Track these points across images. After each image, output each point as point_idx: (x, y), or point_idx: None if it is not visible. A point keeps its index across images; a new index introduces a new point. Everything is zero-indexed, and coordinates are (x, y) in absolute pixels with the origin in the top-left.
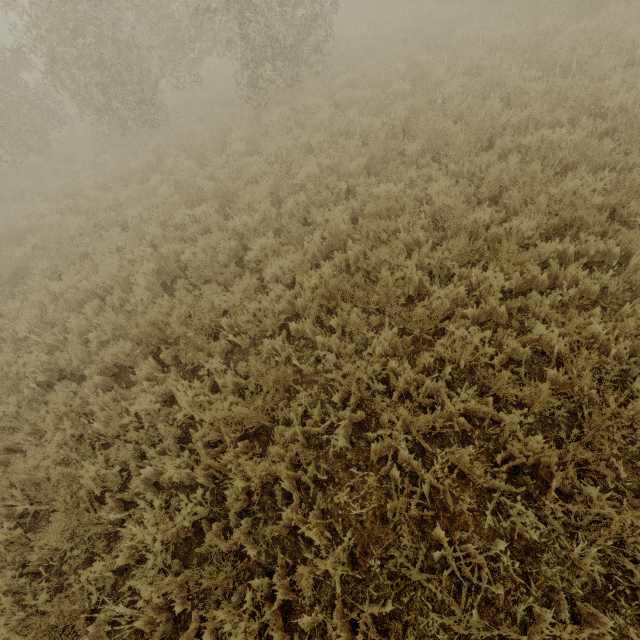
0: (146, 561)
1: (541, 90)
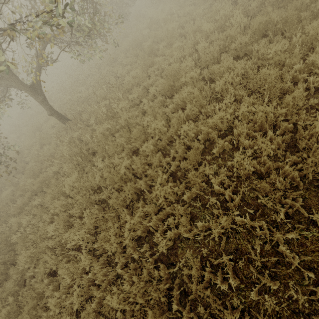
0: (309, 100)
1: None
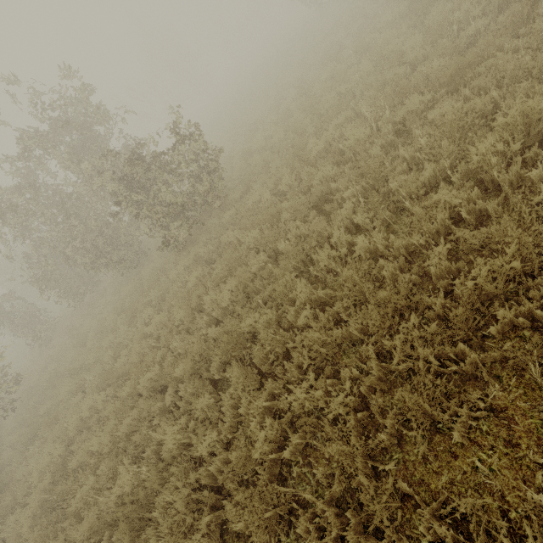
0: None
1: (365, 248)
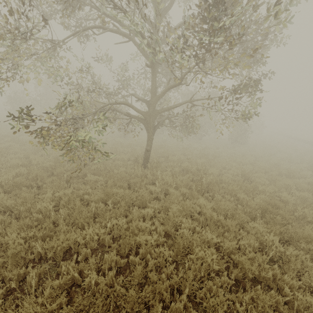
0: None
1: None
